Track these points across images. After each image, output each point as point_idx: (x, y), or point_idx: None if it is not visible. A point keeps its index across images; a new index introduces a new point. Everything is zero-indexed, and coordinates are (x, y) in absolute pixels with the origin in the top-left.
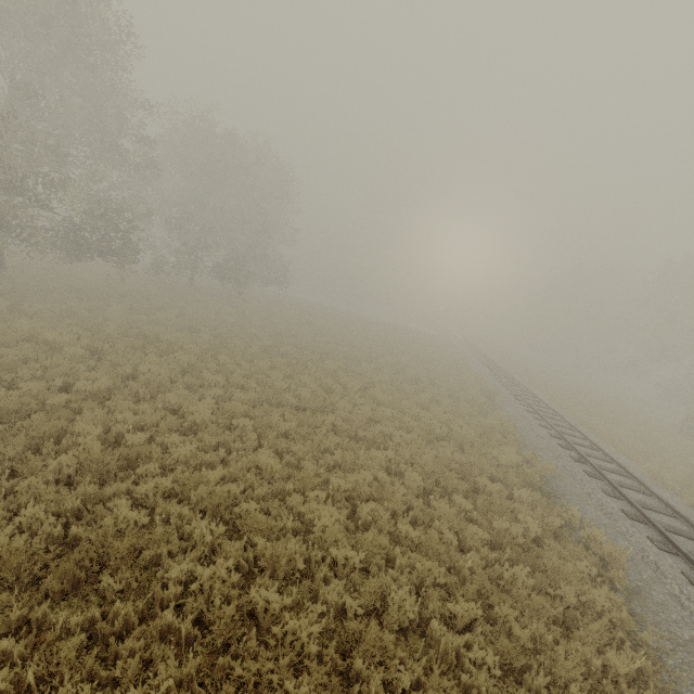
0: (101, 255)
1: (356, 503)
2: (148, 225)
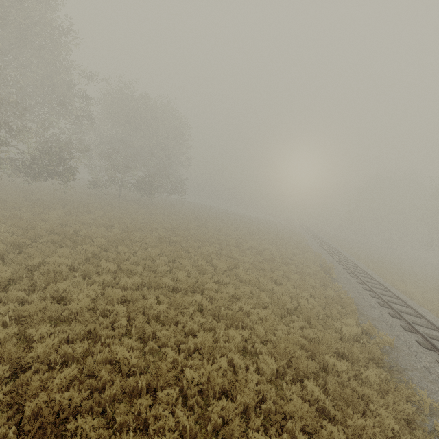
0: (51, 176)
1: (209, 396)
2: (87, 156)
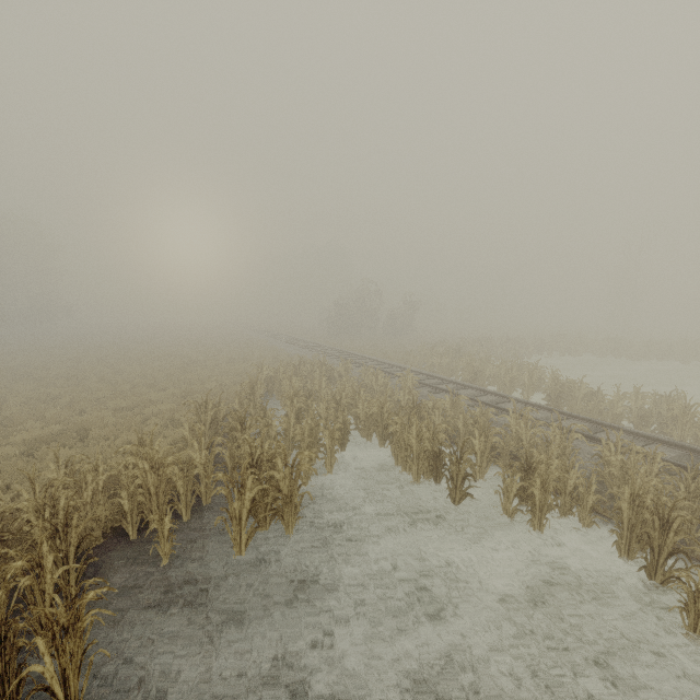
0: None
1: None
2: None
